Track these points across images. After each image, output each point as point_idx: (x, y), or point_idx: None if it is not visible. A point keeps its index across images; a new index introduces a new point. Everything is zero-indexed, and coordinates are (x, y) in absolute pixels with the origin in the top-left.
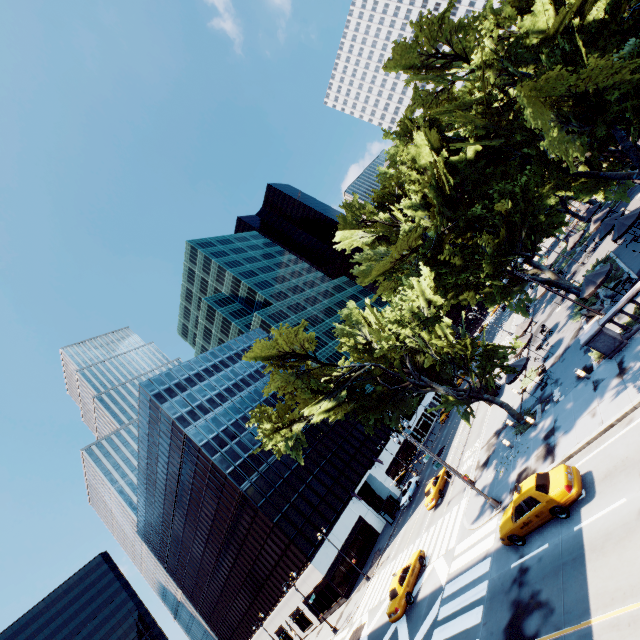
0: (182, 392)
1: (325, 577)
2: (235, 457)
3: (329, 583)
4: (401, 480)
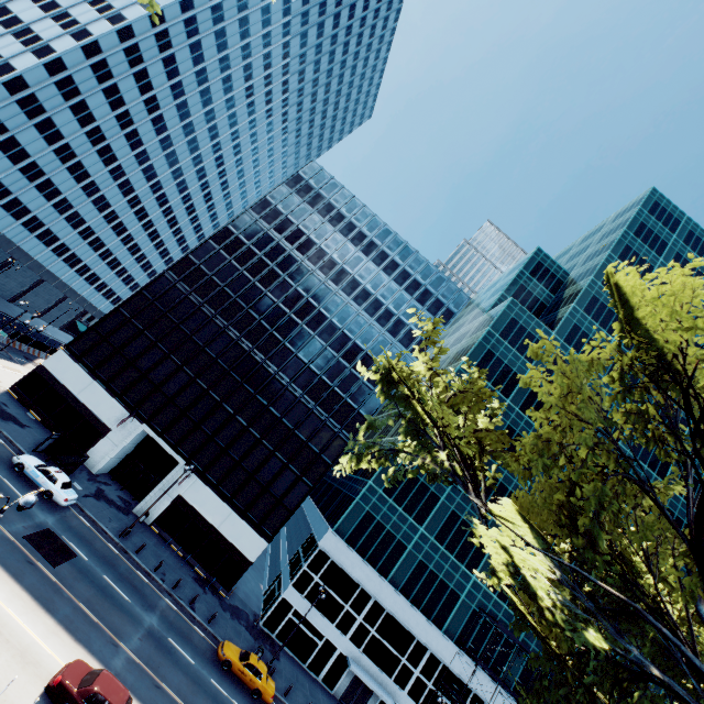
0: (308, 202)
1: (40, 364)
2: (212, 264)
3: (34, 370)
4: (165, 527)
